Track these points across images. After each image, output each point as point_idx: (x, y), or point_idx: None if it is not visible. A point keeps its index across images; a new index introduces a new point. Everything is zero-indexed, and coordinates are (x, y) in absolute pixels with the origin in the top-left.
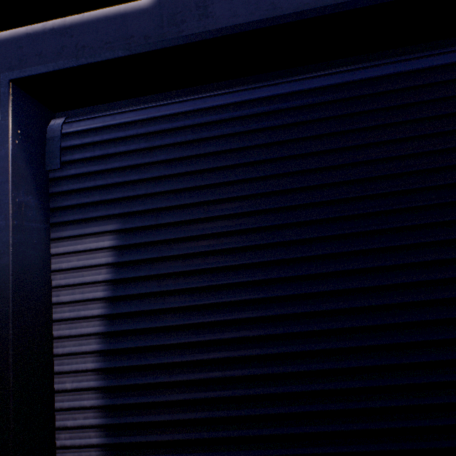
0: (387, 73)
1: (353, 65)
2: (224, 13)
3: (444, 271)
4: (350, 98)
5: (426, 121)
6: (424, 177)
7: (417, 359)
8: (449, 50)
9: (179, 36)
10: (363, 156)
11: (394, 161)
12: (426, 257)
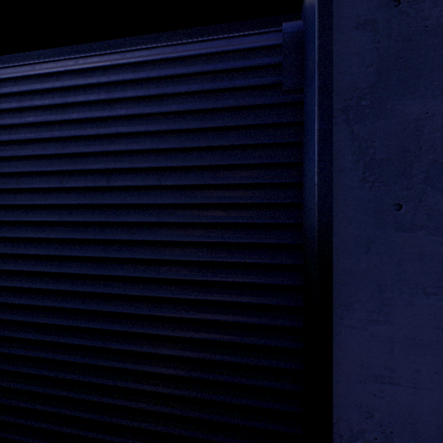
0: (58, 70)
1: (48, 57)
2: None
3: (59, 266)
4: (24, 93)
5: (77, 123)
6: (63, 178)
7: (25, 336)
8: (120, 51)
9: None
10: (23, 151)
11: (44, 159)
12: (49, 251)
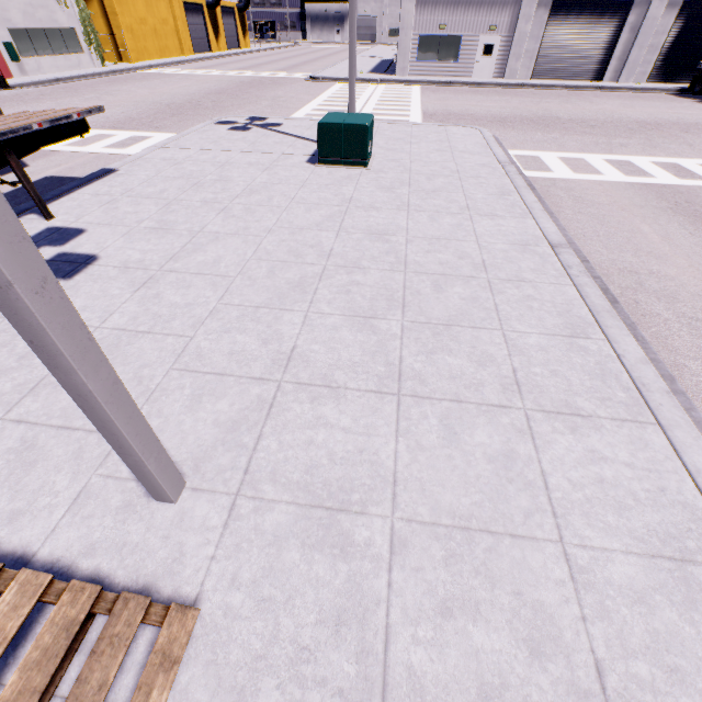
0: None
1: None
2: None
3: None
4: None
5: None
6: None
7: None
8: None
9: None
10: None
11: None
12: None
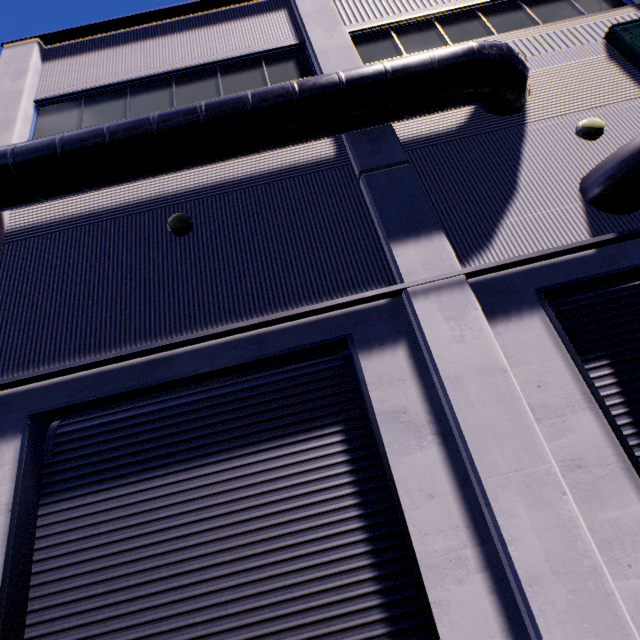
0: None
1: None
2: (635, 255)
3: None
4: None
5: None
6: None
7: None
8: None
9: (623, 267)
10: None
11: None
12: None
